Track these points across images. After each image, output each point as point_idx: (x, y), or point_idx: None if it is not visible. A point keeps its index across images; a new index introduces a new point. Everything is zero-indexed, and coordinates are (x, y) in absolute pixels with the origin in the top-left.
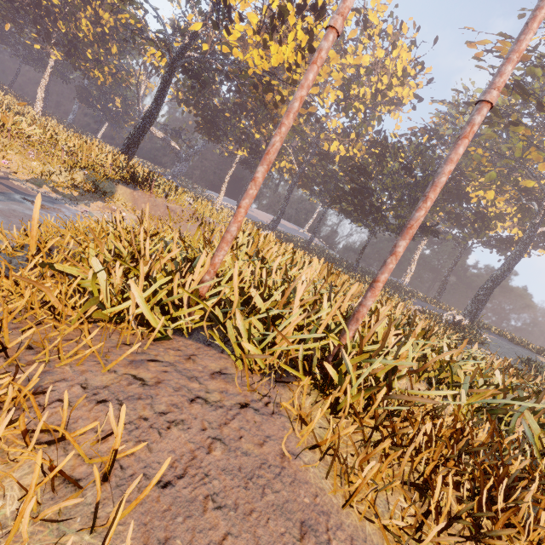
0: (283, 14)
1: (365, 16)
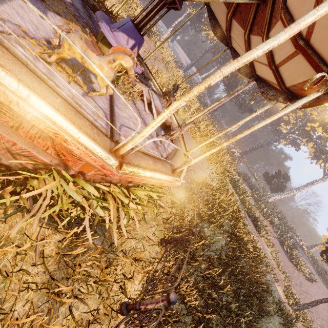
0: None
1: None
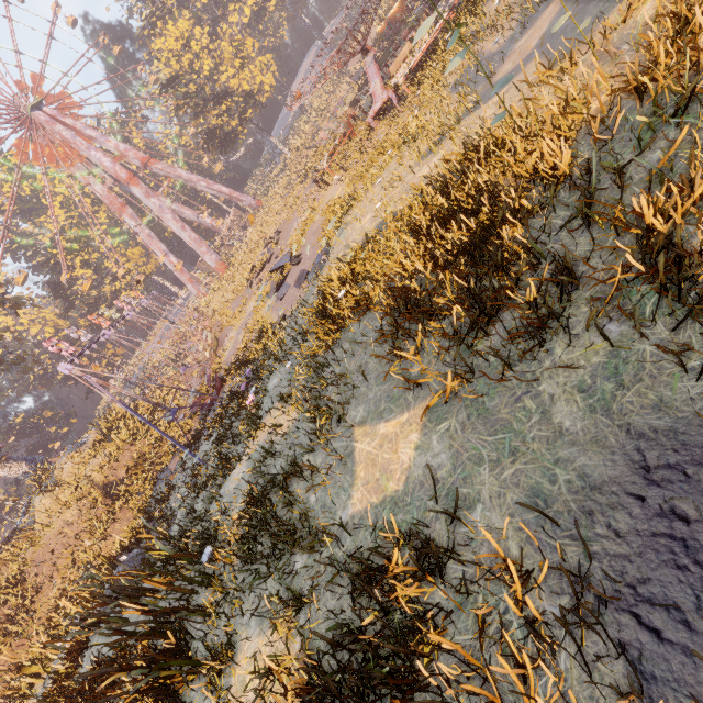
0: None
1: None
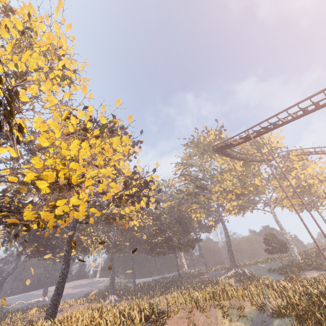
0: (150, 196)
1: (122, 171)
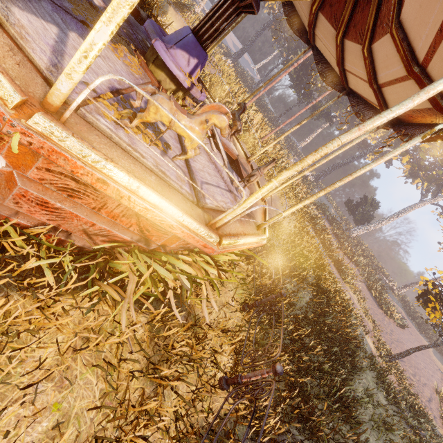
0: None
1: None
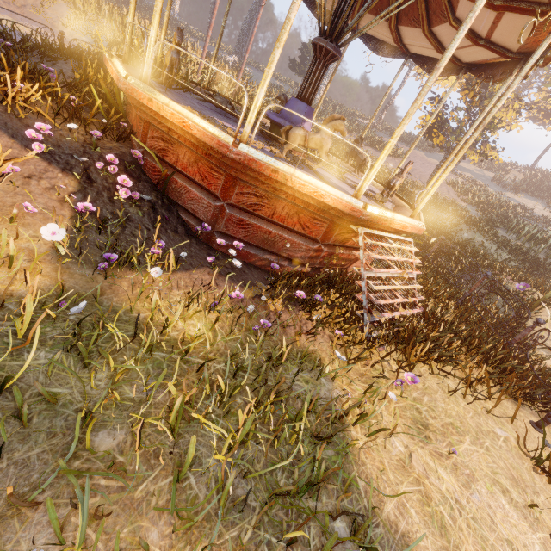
0: None
1: None
